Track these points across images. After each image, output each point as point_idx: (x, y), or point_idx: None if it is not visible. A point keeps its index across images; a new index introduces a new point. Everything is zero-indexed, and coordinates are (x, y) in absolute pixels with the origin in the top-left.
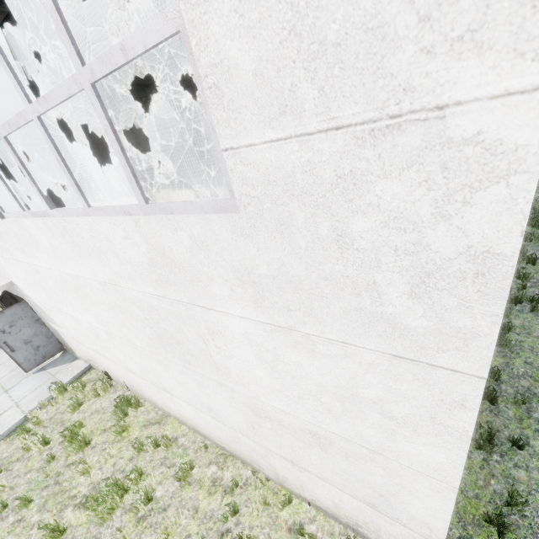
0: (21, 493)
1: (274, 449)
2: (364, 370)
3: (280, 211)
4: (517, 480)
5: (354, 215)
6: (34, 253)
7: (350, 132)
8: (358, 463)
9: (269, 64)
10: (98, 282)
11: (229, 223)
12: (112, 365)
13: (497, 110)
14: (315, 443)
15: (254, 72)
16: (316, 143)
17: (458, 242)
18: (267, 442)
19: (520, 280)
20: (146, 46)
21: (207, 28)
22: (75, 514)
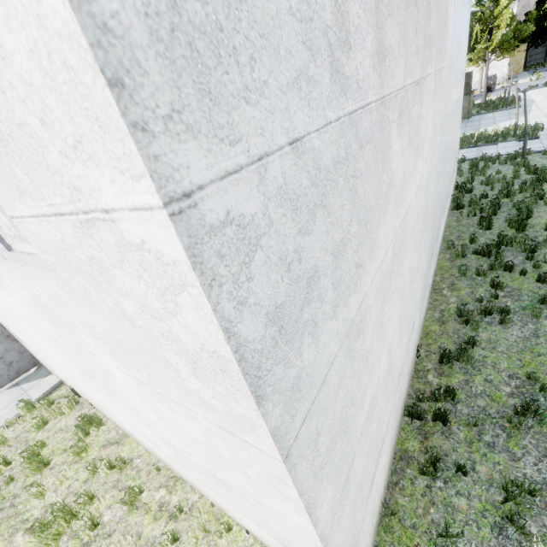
0: None
1: (202, 481)
2: (210, 433)
3: (77, 281)
4: (456, 509)
5: (119, 296)
6: None
7: (70, 220)
8: (255, 508)
9: None
10: (21, 313)
11: (56, 283)
12: (73, 385)
13: (141, 222)
14: (221, 484)
15: None
16: (57, 225)
17: (194, 339)
18: (194, 474)
19: (494, 289)
20: None
21: None
22: (24, 538)
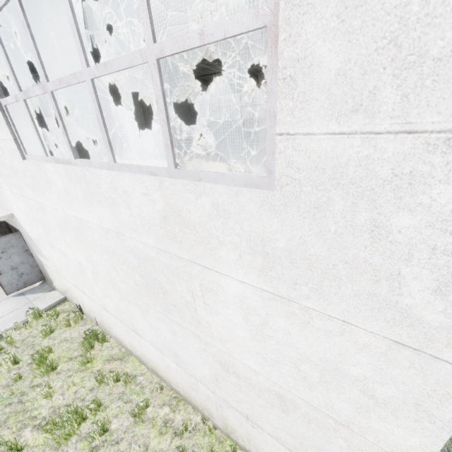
0: None
1: (232, 402)
2: (357, 350)
3: (319, 196)
4: None
5: (399, 211)
6: (44, 193)
7: (423, 138)
8: (319, 430)
9: (357, 66)
10: (101, 228)
11: (259, 198)
12: (88, 301)
13: None
14: (278, 404)
15: (338, 71)
16: (381, 142)
17: None
18: (226, 395)
19: None
20: (226, 35)
21: (301, 27)
22: (33, 434)
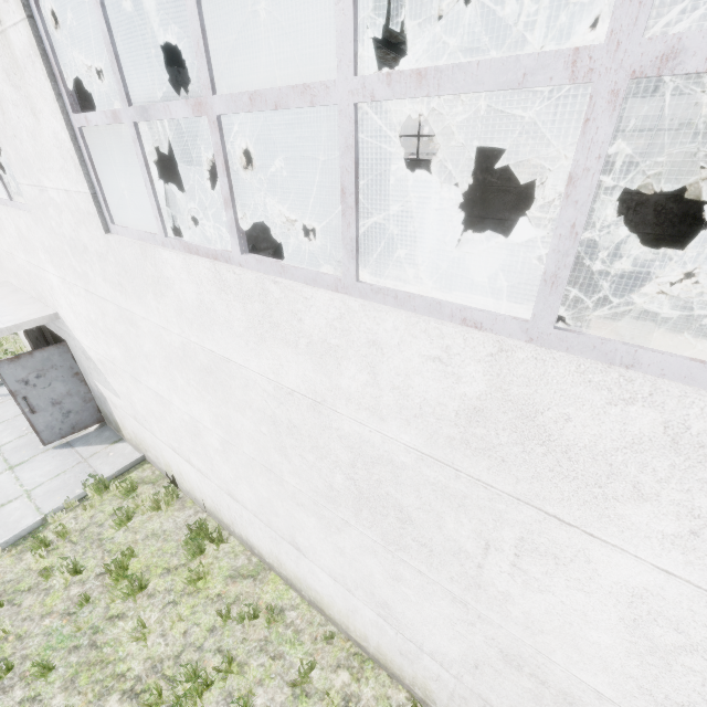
0: (35, 649)
1: (500, 705)
2: None
3: None
4: None
5: None
6: (144, 297)
7: None
8: None
9: None
10: (275, 384)
11: None
12: (194, 475)
13: None
14: None
15: None
16: None
17: None
18: (490, 692)
19: None
20: None
21: None
22: None
